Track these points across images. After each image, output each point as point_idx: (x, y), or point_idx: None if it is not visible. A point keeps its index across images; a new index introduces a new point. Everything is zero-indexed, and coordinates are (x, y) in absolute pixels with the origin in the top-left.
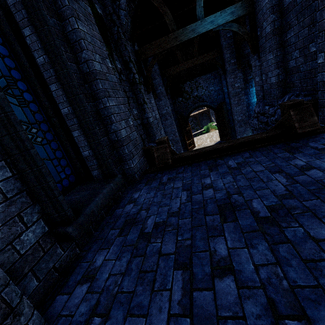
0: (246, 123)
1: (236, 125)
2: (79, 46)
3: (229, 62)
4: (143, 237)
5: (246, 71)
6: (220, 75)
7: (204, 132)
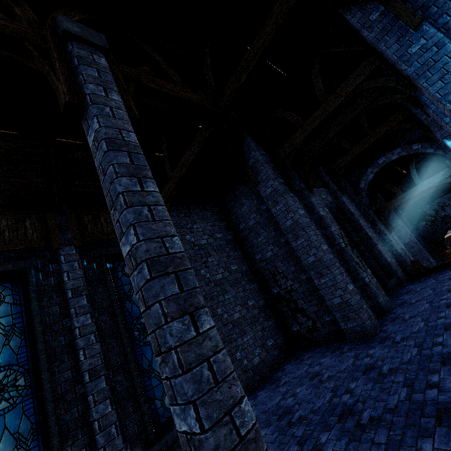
0: None
1: None
2: (362, 229)
3: None
4: (416, 291)
5: None
6: None
7: None
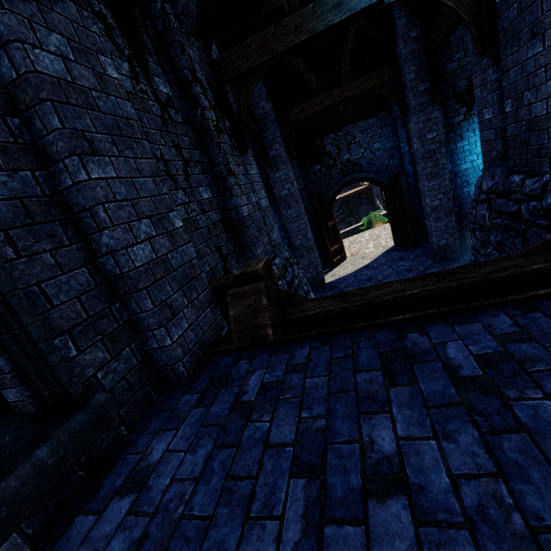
0: (448, 212)
1: (428, 217)
2: None
3: (415, 90)
4: None
5: (450, 108)
6: (395, 119)
7: (363, 228)
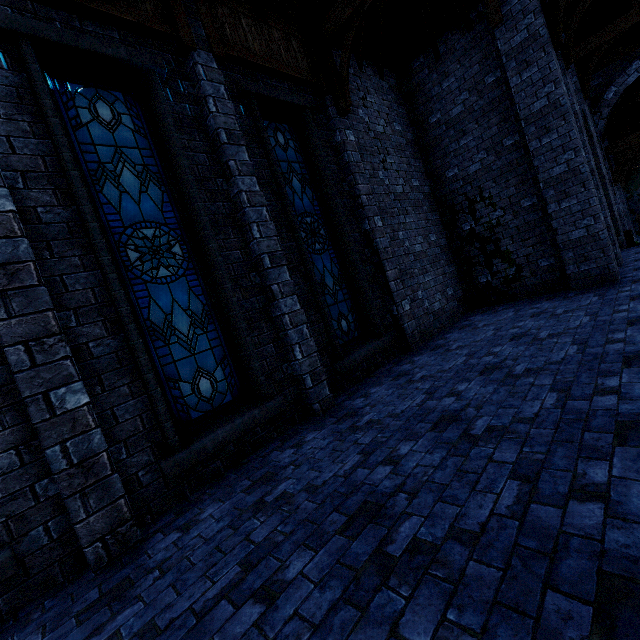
0: None
1: None
2: None
3: None
4: None
5: None
6: None
7: None
